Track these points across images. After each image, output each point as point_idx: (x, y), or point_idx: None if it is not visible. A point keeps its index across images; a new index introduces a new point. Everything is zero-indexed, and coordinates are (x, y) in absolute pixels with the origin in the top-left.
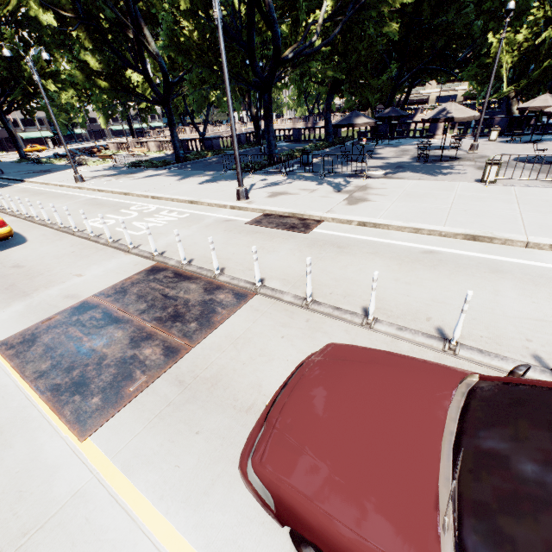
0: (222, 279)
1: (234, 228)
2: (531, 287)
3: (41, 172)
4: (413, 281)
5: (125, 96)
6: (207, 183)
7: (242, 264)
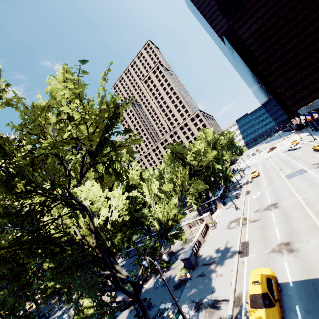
0: None
1: None
2: None
3: None
4: None
5: None
6: None
7: None
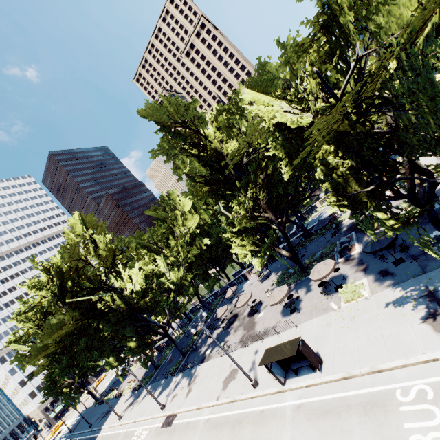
0: None
1: (157, 433)
2: (194, 432)
3: (107, 415)
4: None
5: (126, 361)
6: (159, 395)
7: None
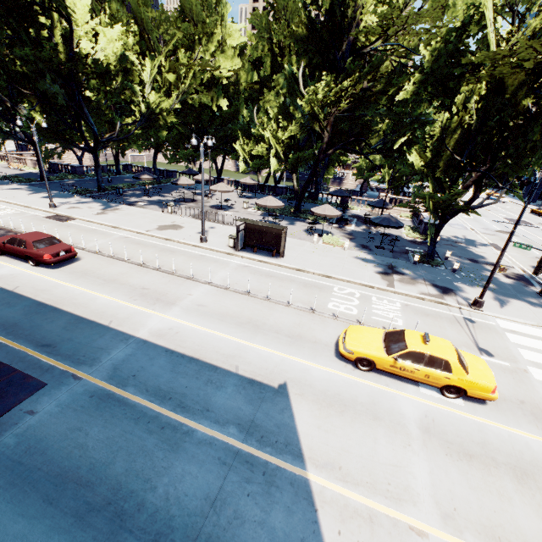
0: (14, 230)
1: (36, 218)
2: (103, 237)
3: None
4: (75, 234)
5: (2, 136)
6: (45, 198)
7: (27, 228)
